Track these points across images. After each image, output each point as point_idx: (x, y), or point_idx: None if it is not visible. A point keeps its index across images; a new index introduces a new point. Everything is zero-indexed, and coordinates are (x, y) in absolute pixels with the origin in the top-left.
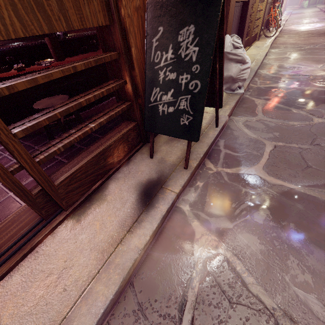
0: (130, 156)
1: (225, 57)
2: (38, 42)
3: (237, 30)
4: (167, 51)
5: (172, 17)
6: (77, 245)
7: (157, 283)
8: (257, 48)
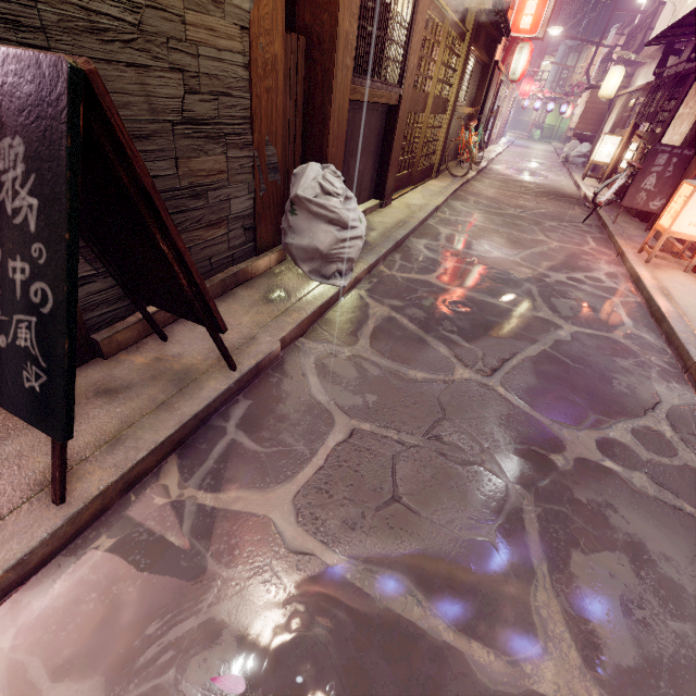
0: None
1: (304, 206)
2: None
3: (379, 152)
4: None
5: None
6: None
7: None
8: (426, 193)
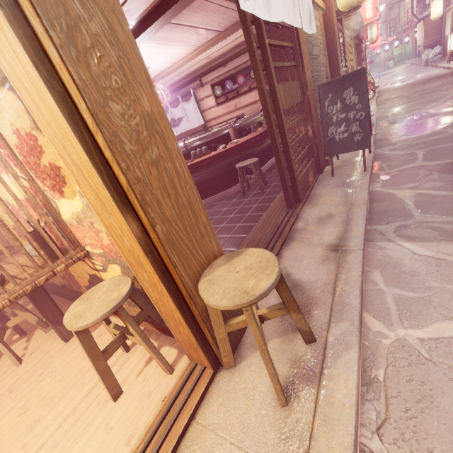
0: (316, 180)
1: None
2: (223, 133)
3: None
4: (336, 104)
5: (337, 87)
6: (324, 208)
7: (385, 210)
8: None
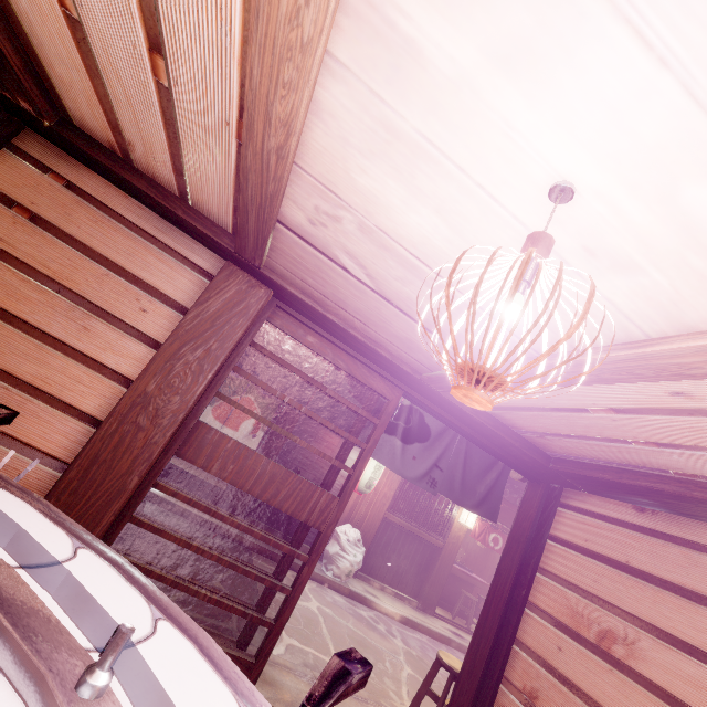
0: None
1: None
2: None
3: None
4: None
5: None
6: None
7: None
8: None
